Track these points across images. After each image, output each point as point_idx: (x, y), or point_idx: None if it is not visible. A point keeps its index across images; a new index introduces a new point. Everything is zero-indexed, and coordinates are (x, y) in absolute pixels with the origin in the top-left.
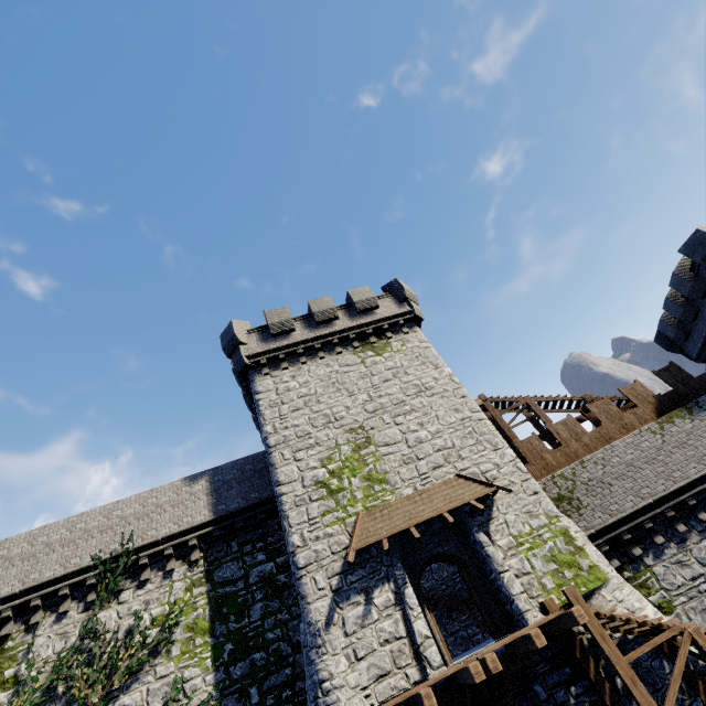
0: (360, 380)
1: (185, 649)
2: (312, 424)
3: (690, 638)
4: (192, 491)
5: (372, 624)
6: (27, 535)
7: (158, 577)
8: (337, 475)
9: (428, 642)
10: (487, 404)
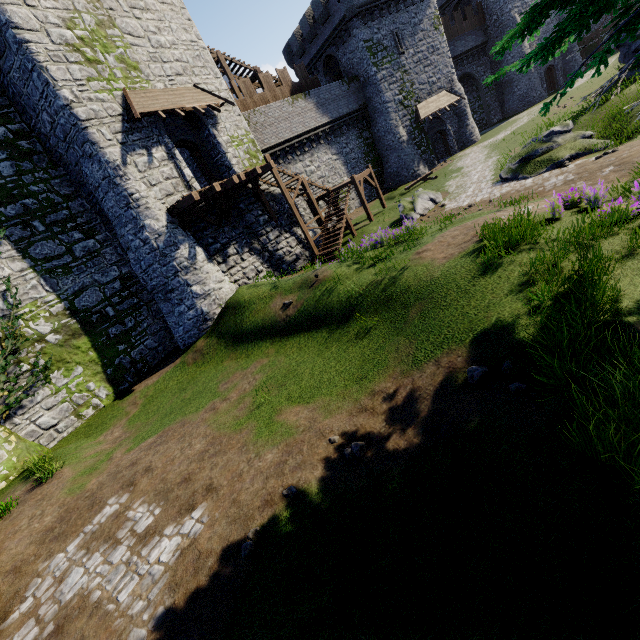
0: None
1: None
2: None
3: (301, 180)
4: None
5: (156, 168)
6: None
7: None
8: (89, 46)
9: (194, 180)
10: None
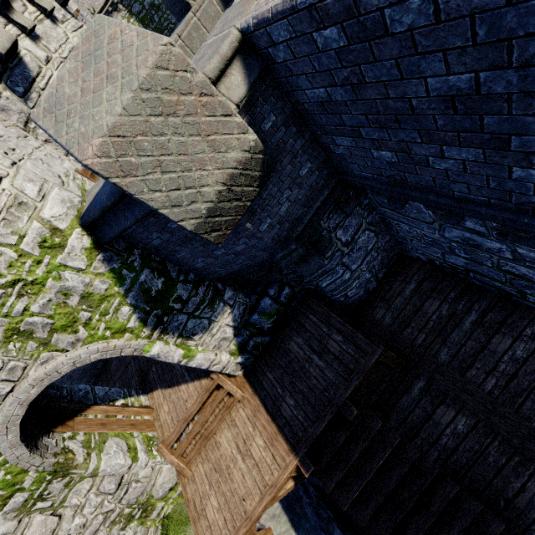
0: None
1: None
2: None
3: None
4: None
5: None
6: None
7: None
8: None
9: None
10: None
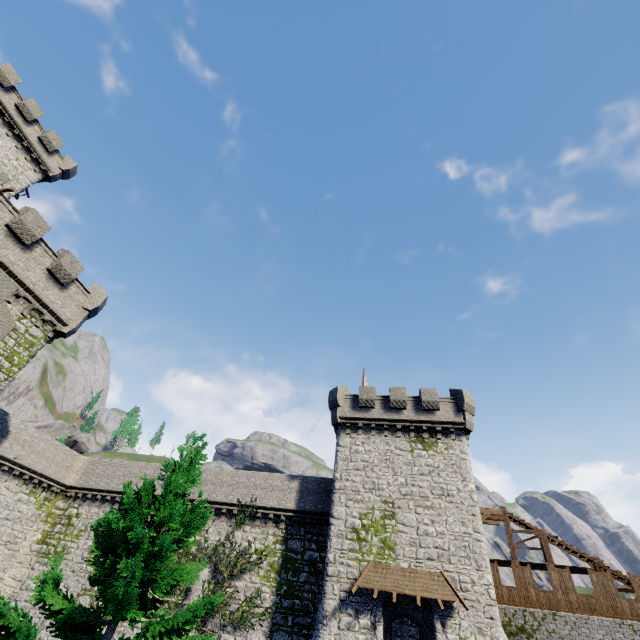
0: (404, 465)
1: (266, 575)
2: (363, 485)
3: None
4: (290, 485)
5: (353, 631)
6: (214, 470)
7: (263, 527)
8: (365, 529)
9: None
10: (504, 517)
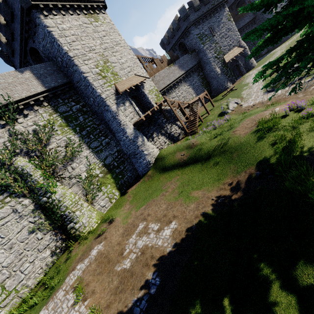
0: (94, 33)
1: (62, 131)
2: (84, 50)
3: (178, 102)
4: (25, 77)
5: (127, 110)
6: None
7: (32, 113)
8: (103, 72)
9: (139, 111)
10: None
